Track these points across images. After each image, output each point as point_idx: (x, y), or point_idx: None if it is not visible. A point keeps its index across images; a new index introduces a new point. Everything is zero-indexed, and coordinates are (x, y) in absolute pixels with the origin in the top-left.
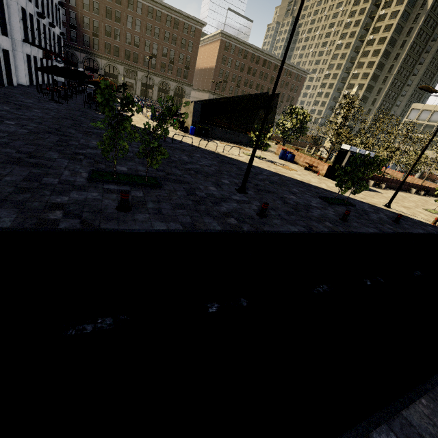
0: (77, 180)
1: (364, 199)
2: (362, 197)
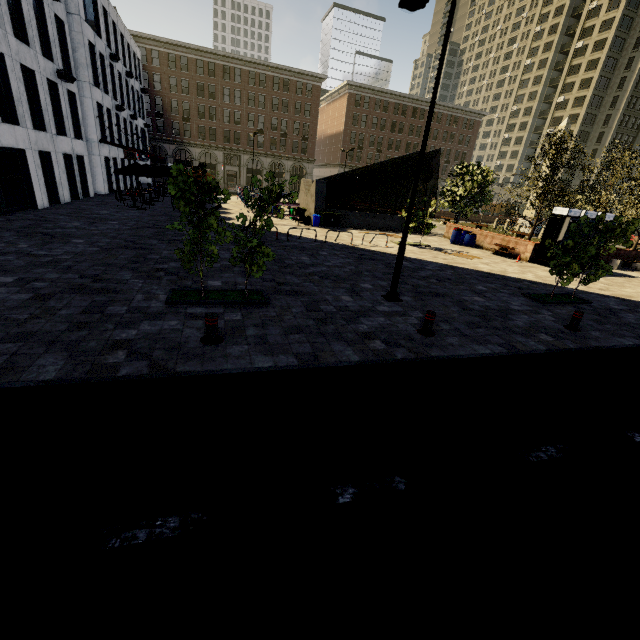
0: (152, 305)
1: (606, 291)
2: (602, 288)
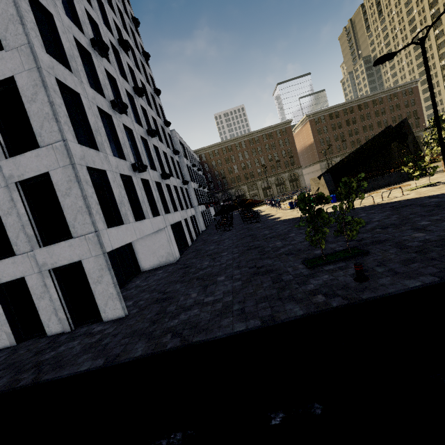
0: (302, 271)
1: None
2: None
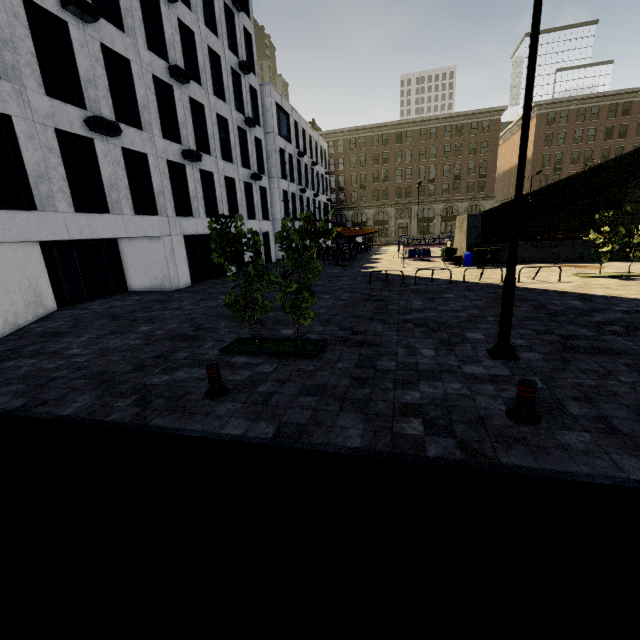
0: (209, 352)
1: None
2: None
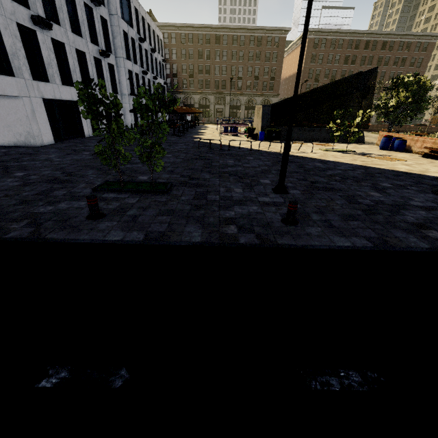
0: (83, 191)
1: None
2: None
